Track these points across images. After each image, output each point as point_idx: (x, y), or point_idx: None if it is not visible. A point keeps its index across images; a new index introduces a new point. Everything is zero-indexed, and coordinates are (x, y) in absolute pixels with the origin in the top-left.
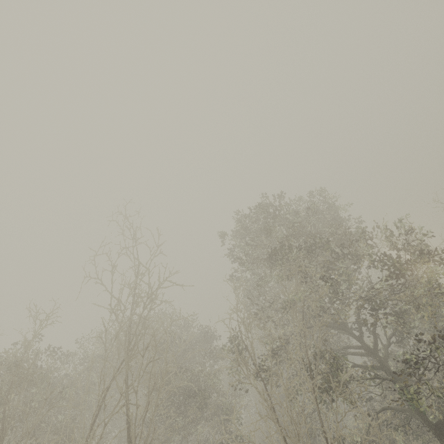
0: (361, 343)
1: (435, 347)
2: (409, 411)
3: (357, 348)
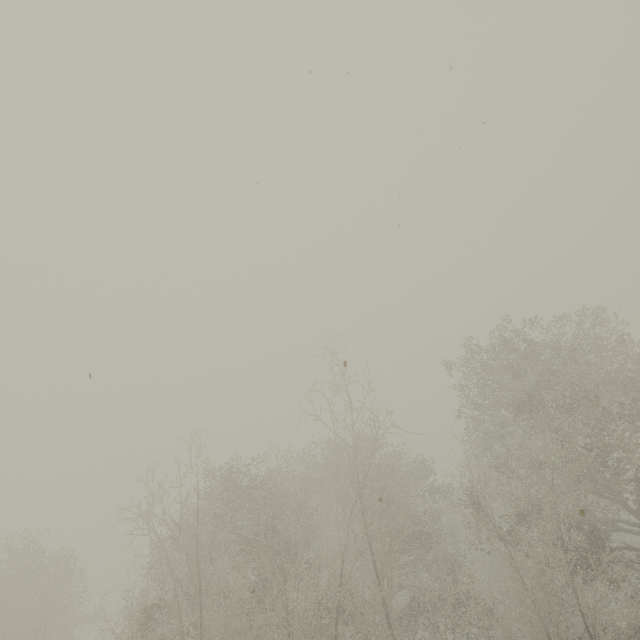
0: None
1: None
2: None
3: (634, 525)
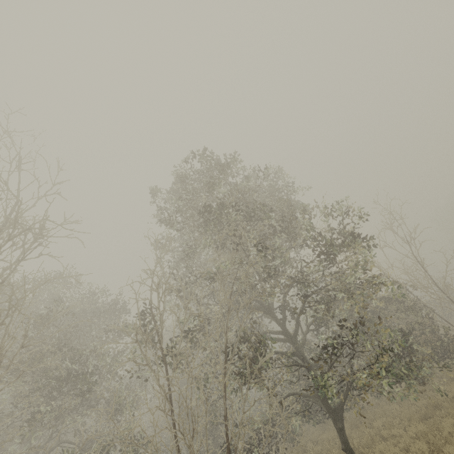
0: (283, 328)
1: (357, 332)
2: (314, 396)
3: (278, 333)
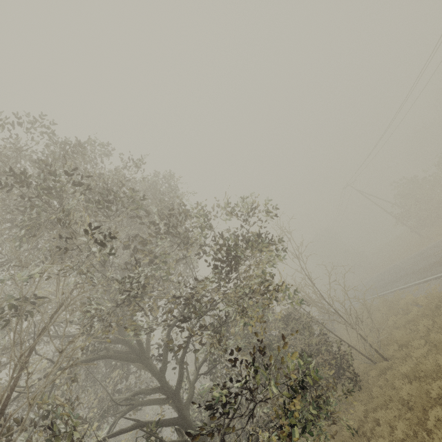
0: (161, 381)
1: (255, 370)
2: None
3: (153, 392)
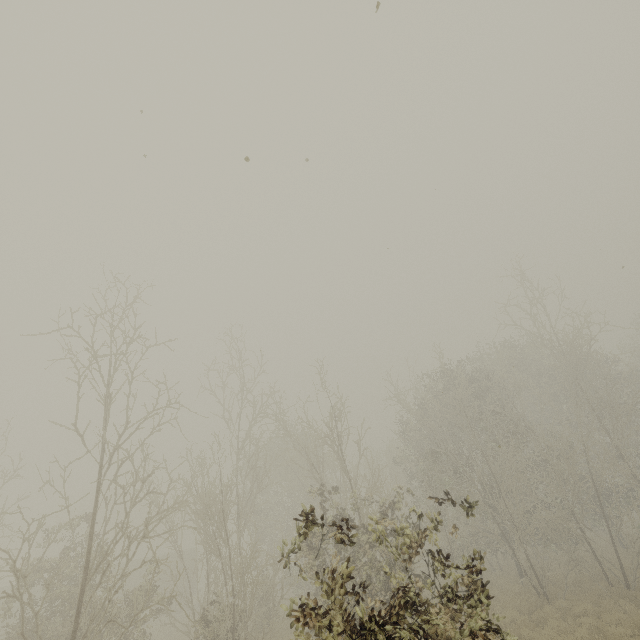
0: None
1: None
2: None
3: None
